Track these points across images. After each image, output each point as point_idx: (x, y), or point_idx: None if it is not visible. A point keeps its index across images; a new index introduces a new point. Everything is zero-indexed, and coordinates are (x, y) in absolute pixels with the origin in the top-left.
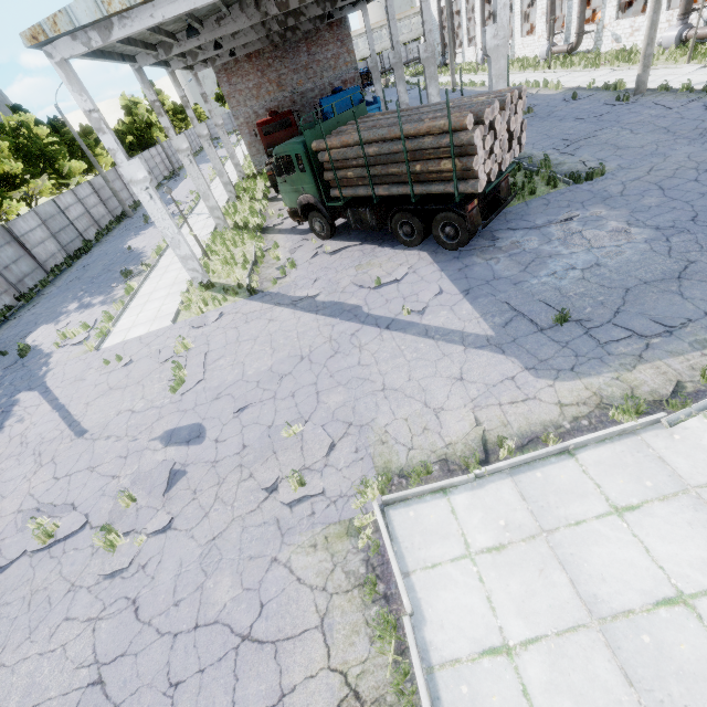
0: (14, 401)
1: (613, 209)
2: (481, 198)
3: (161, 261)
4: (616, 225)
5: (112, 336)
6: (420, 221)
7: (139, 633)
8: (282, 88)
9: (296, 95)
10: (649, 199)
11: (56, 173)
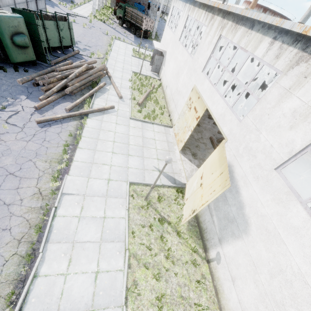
0: (54, 6)
1: None
2: (143, 31)
3: (81, 6)
4: None
5: (73, 10)
6: (135, 30)
7: (89, 31)
8: None
9: None
10: None
11: None
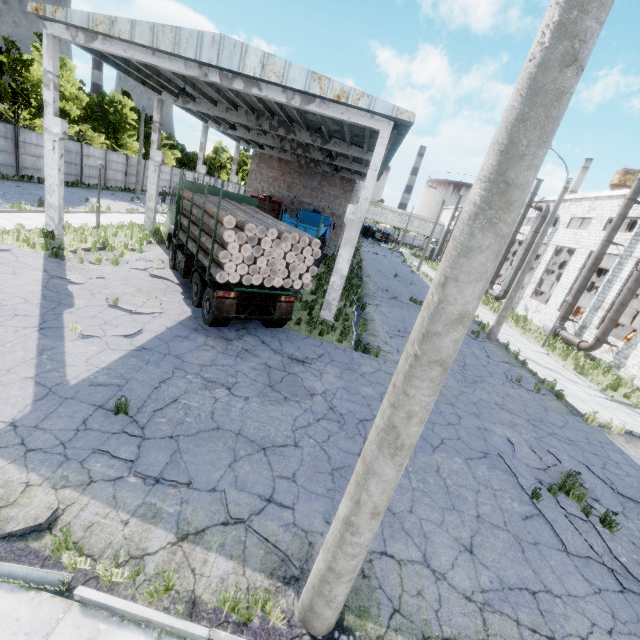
0: None
1: (338, 377)
2: (242, 295)
3: (80, 214)
4: (316, 387)
5: None
6: (202, 287)
7: None
8: (290, 190)
9: (297, 200)
10: (369, 388)
11: (114, 139)
